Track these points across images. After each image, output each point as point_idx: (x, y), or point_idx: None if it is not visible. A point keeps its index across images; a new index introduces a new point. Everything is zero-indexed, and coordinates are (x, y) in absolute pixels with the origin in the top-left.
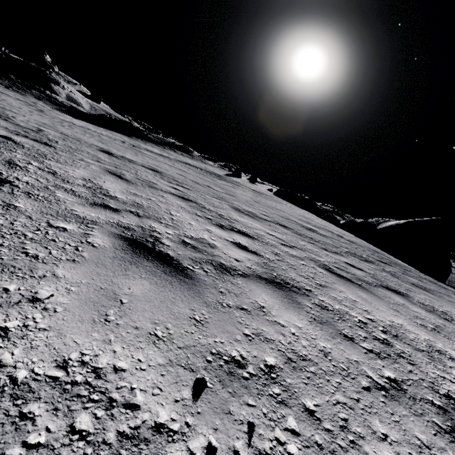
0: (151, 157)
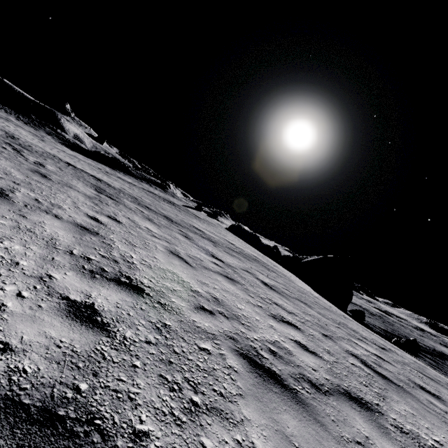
0: (112, 178)
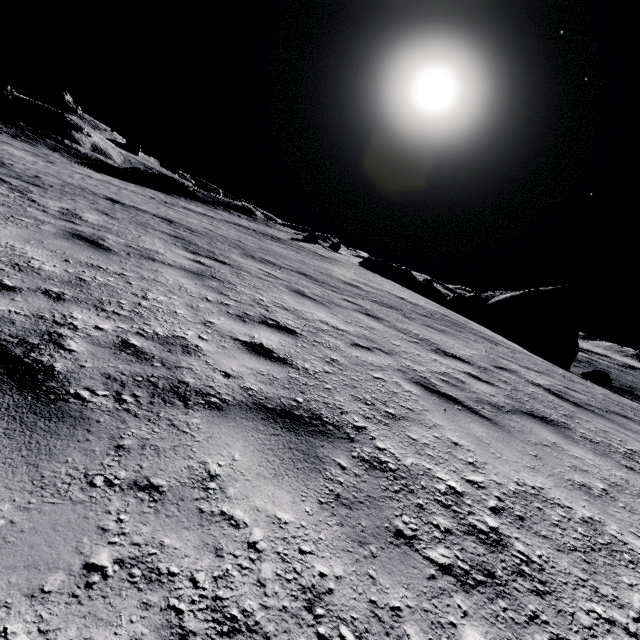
0: (180, 213)
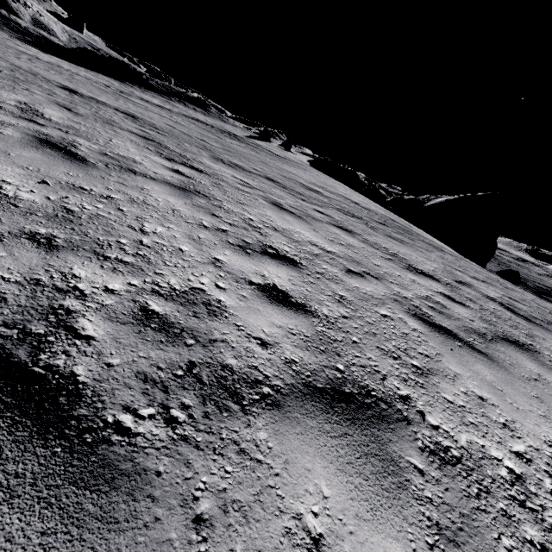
0: (139, 105)
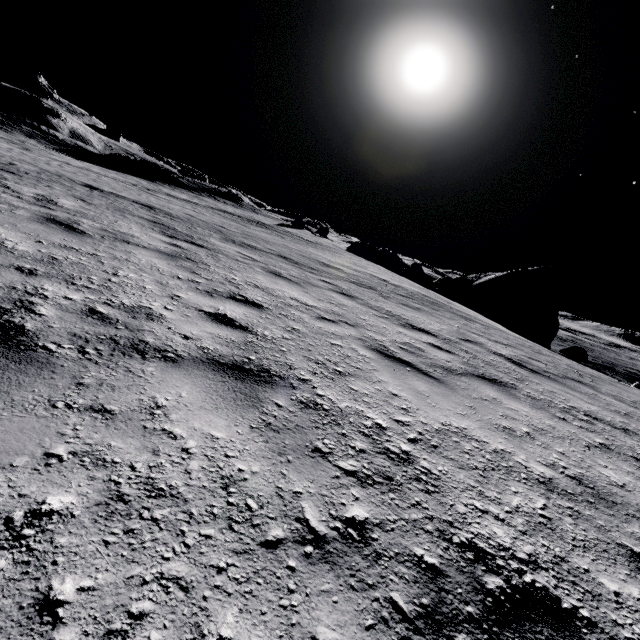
0: (162, 199)
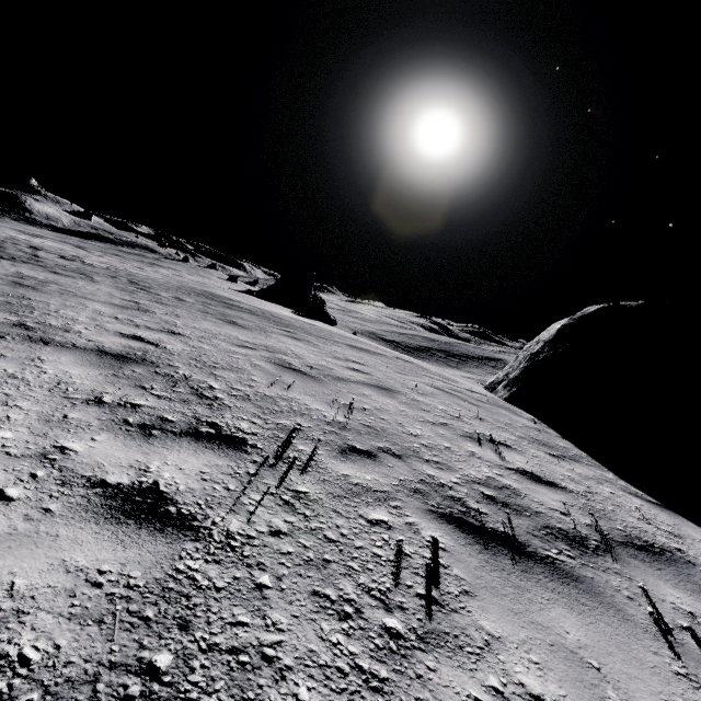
0: (64, 239)
